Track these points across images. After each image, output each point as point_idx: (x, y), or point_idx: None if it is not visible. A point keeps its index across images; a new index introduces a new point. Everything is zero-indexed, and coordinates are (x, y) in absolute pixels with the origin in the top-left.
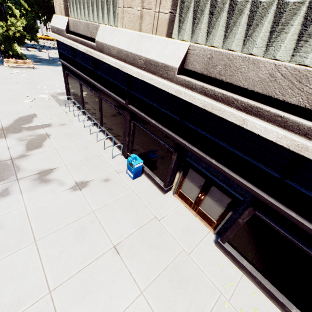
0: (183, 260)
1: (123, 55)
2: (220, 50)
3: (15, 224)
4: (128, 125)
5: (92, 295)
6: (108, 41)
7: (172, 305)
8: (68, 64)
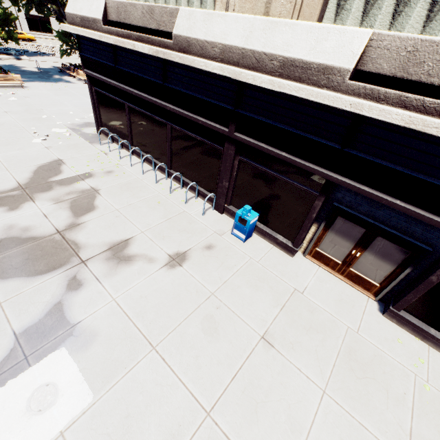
0: (354, 341)
1: (233, 55)
2: (433, 39)
3: (112, 328)
4: (231, 163)
5: (265, 407)
6: (201, 33)
7: (366, 400)
8: (103, 76)
